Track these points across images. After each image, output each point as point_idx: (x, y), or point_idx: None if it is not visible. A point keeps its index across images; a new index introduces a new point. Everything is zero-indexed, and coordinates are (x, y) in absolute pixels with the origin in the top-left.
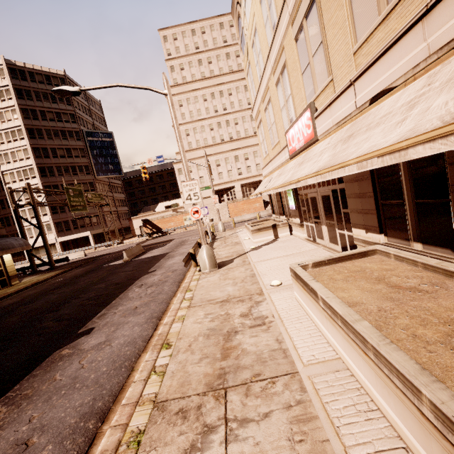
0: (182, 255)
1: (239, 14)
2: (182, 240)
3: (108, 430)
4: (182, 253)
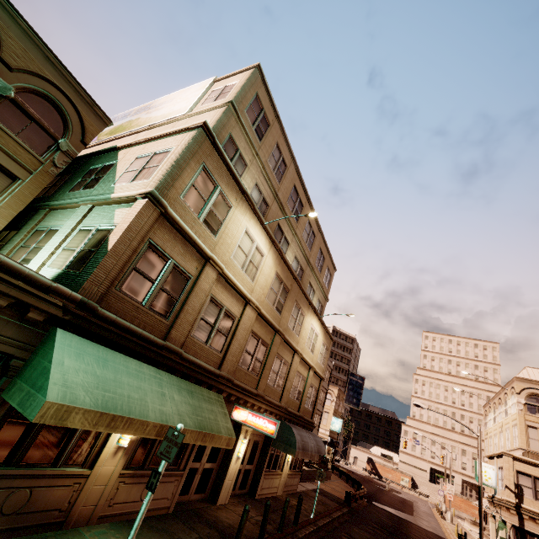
0: (425, 508)
1: (486, 415)
2: (412, 498)
3: (445, 526)
4: (424, 508)
